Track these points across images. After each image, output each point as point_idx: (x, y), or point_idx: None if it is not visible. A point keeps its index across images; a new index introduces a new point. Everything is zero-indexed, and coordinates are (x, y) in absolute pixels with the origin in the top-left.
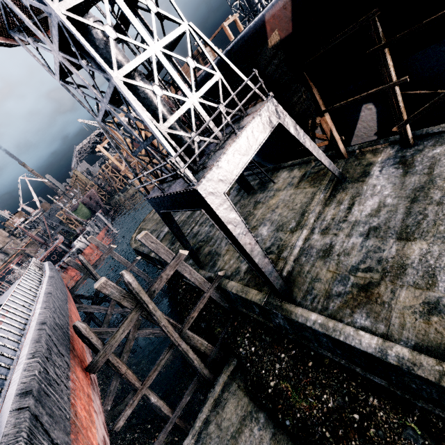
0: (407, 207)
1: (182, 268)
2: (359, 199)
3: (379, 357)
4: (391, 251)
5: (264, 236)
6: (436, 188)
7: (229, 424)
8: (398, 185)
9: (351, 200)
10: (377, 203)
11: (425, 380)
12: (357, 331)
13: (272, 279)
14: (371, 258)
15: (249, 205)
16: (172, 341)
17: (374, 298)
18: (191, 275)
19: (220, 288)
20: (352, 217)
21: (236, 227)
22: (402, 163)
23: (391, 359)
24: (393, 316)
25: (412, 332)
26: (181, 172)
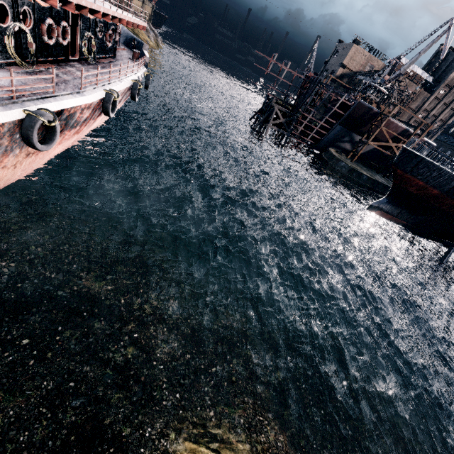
0: None
1: None
2: None
3: None
4: None
5: None
6: None
7: None
8: None
9: None
10: None
11: None
12: None
13: None
14: None
15: None
16: None
17: None
18: None
19: None
20: None
21: None
22: None
23: None
24: None
25: None
26: None
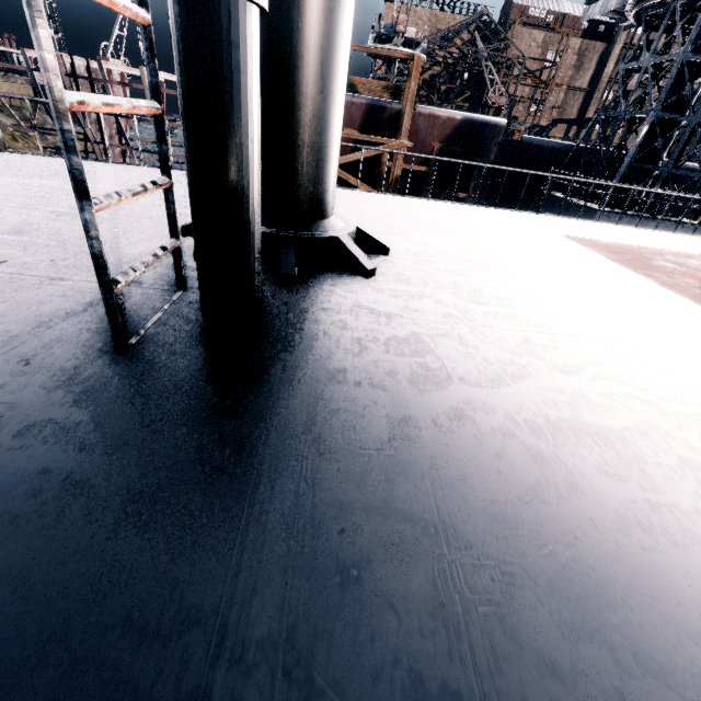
0: None
1: None
2: None
3: None
4: None
5: None
6: None
7: None
8: None
9: None
10: None
11: None
12: None
13: None
14: None
15: None
16: None
17: None
18: None
19: None
20: None
21: None
22: None
23: None
24: None
25: None
26: None
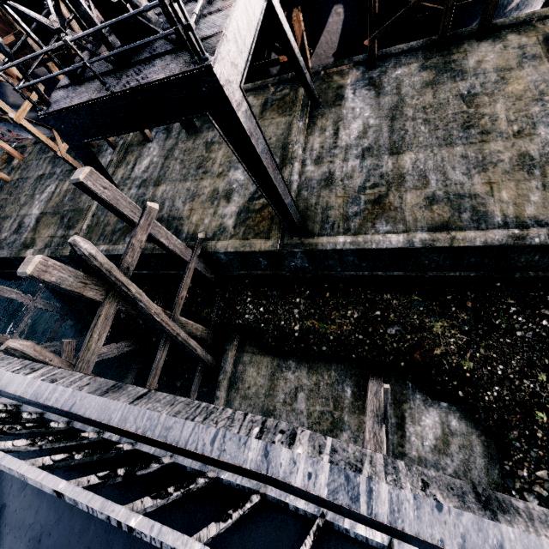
0: (390, 125)
1: (156, 231)
2: (342, 124)
3: (408, 247)
4: (388, 166)
5: (242, 181)
6: (407, 106)
7: (258, 388)
8: (375, 106)
9: (335, 126)
10: (361, 125)
11: (438, 251)
12: (385, 235)
13: (293, 213)
14: (374, 175)
15: (198, 148)
16: (169, 331)
17: (387, 207)
18: (169, 241)
19: (201, 257)
20: (342, 142)
21: (258, 142)
22: (372, 84)
23: (417, 245)
24: (406, 216)
25: (423, 221)
26: (192, 26)
